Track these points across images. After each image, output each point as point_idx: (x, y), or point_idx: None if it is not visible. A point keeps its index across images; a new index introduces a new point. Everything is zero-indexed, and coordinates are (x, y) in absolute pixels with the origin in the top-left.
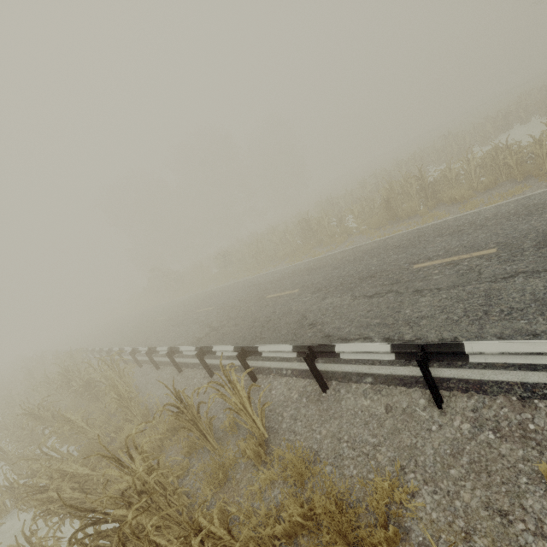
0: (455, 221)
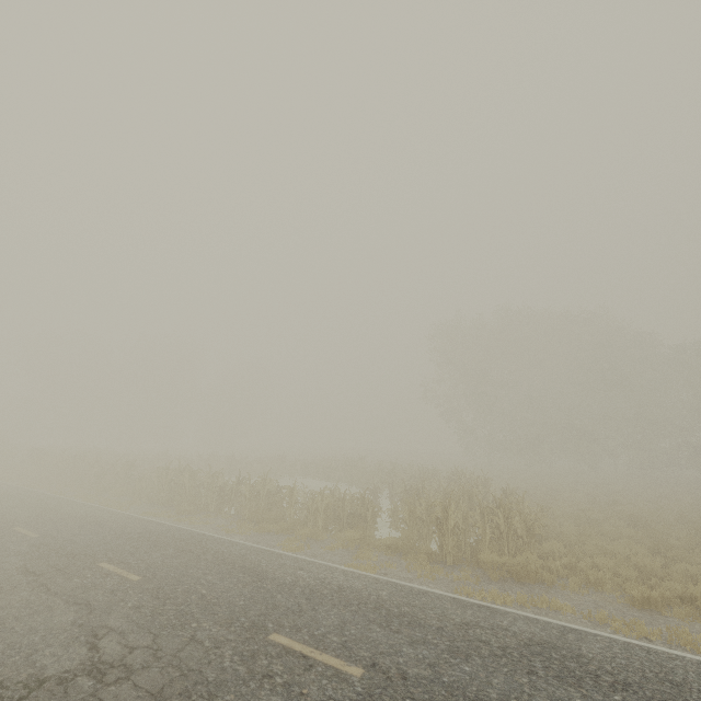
0: (55, 499)
